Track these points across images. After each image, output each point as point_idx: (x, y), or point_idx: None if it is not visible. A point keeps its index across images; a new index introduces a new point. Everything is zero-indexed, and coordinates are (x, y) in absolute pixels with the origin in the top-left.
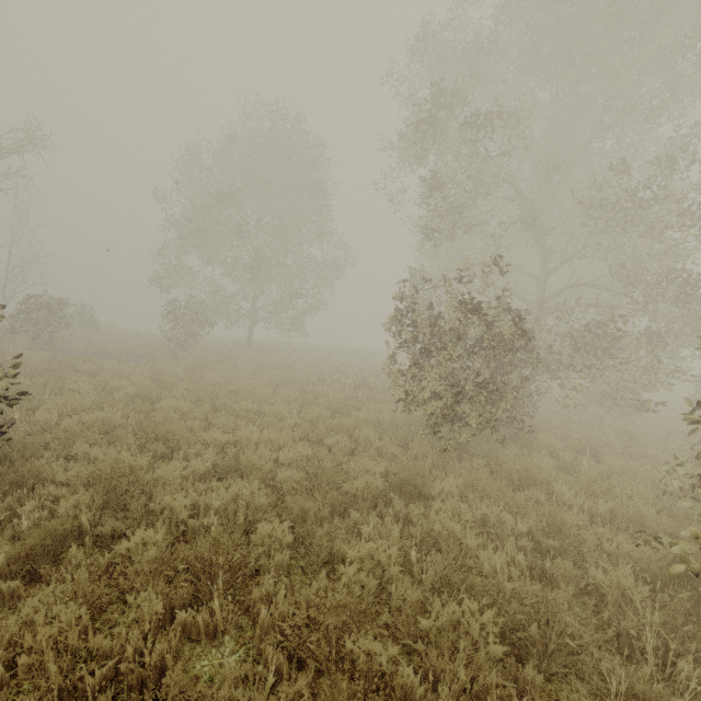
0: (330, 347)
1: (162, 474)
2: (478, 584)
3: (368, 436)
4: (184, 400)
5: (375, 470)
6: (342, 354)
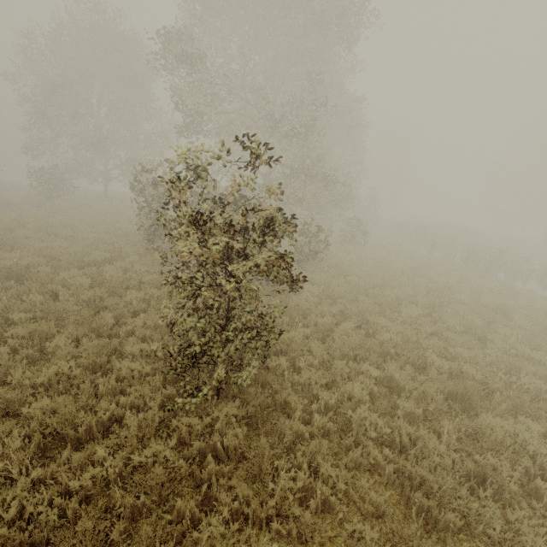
0: None
1: (4, 256)
2: (96, 275)
3: (124, 246)
4: (34, 231)
5: (104, 255)
6: None
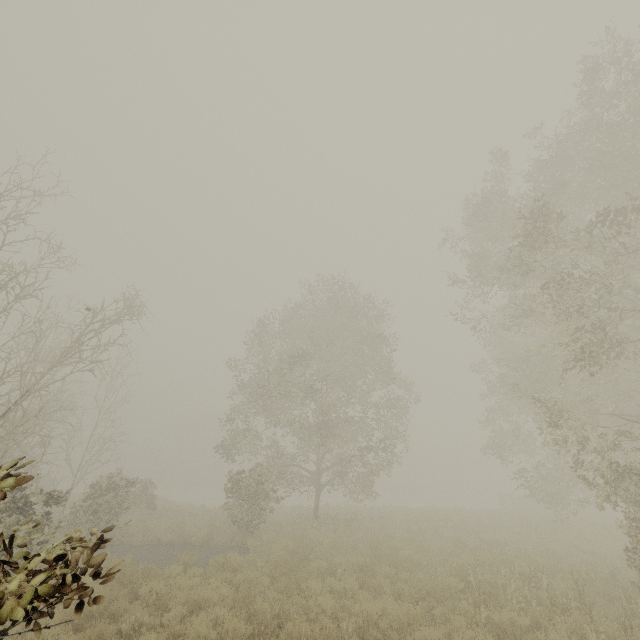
0: (401, 511)
1: None
2: None
3: None
4: None
5: None
6: (427, 521)
